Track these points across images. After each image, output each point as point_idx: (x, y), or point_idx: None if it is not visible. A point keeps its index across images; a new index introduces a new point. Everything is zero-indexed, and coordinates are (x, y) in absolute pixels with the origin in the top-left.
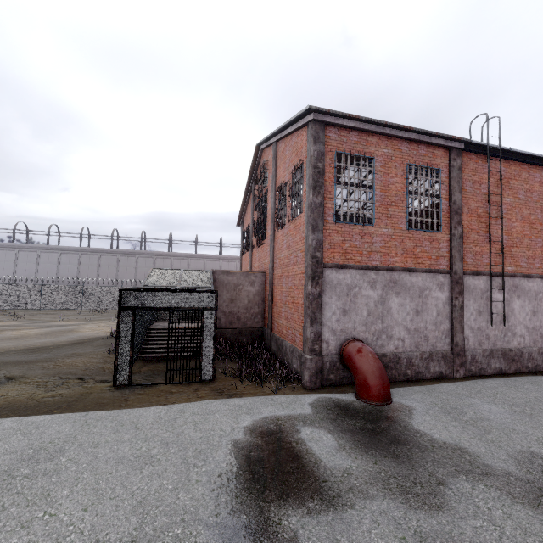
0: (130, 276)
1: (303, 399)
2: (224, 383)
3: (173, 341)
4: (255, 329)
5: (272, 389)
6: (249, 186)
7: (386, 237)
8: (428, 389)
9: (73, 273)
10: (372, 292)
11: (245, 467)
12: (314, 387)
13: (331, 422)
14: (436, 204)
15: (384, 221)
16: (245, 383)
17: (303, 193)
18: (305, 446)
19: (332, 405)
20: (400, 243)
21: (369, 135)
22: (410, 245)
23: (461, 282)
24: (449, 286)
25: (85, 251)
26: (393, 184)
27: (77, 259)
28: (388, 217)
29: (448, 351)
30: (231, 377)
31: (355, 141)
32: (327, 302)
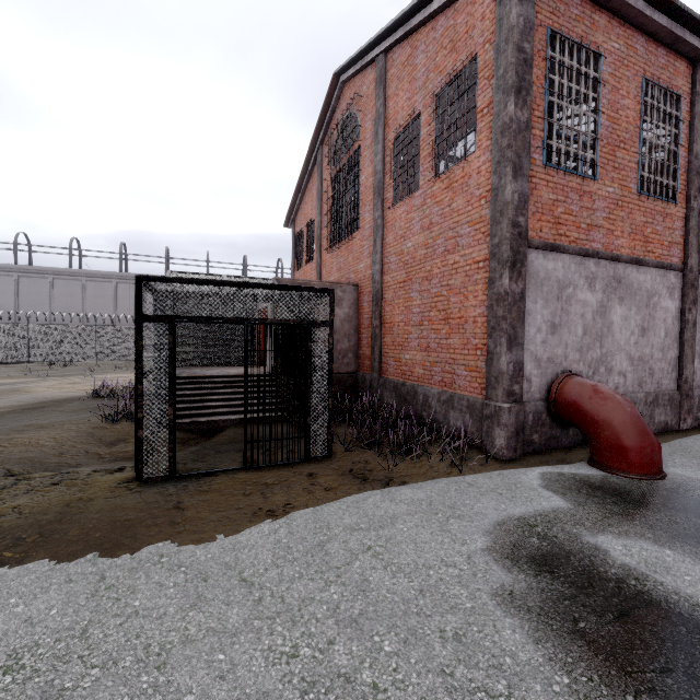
0: (105, 311)
1: (520, 479)
2: (351, 459)
3: (219, 396)
4: (345, 375)
5: (445, 464)
6: (311, 155)
7: (611, 202)
8: (678, 449)
9: (7, 307)
10: (590, 295)
11: (623, 679)
12: (513, 456)
13: (630, 522)
14: (654, 163)
15: (610, 174)
16: (390, 458)
17: (477, 113)
18: (664, 586)
19: (581, 486)
20: (628, 216)
21: (596, 9)
22: (639, 220)
23: (697, 286)
24: (680, 291)
25: (25, 272)
26: (623, 110)
27: (12, 284)
28: (614, 168)
29: (675, 391)
30: (355, 450)
31: (575, 15)
32: (530, 310)
